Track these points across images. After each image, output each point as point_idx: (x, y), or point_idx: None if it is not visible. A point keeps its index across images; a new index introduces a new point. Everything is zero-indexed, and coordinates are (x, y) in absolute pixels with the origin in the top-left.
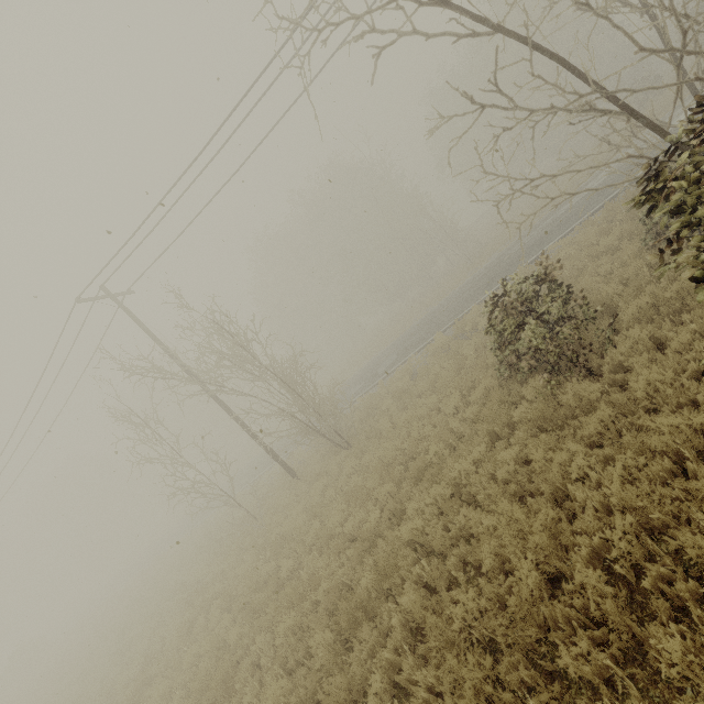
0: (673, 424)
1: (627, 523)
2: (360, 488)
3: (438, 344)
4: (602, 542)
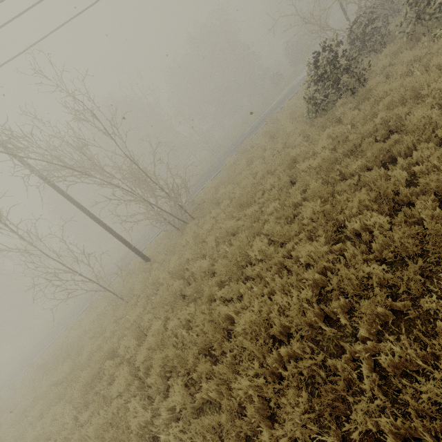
0: None
1: None
2: (244, 197)
3: (233, 160)
4: None
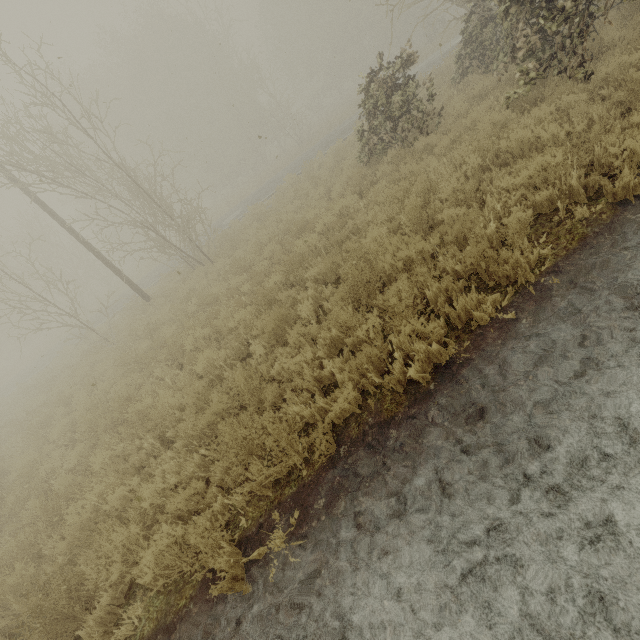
0: (493, 121)
1: (475, 158)
2: (242, 258)
3: (290, 181)
4: (457, 182)
